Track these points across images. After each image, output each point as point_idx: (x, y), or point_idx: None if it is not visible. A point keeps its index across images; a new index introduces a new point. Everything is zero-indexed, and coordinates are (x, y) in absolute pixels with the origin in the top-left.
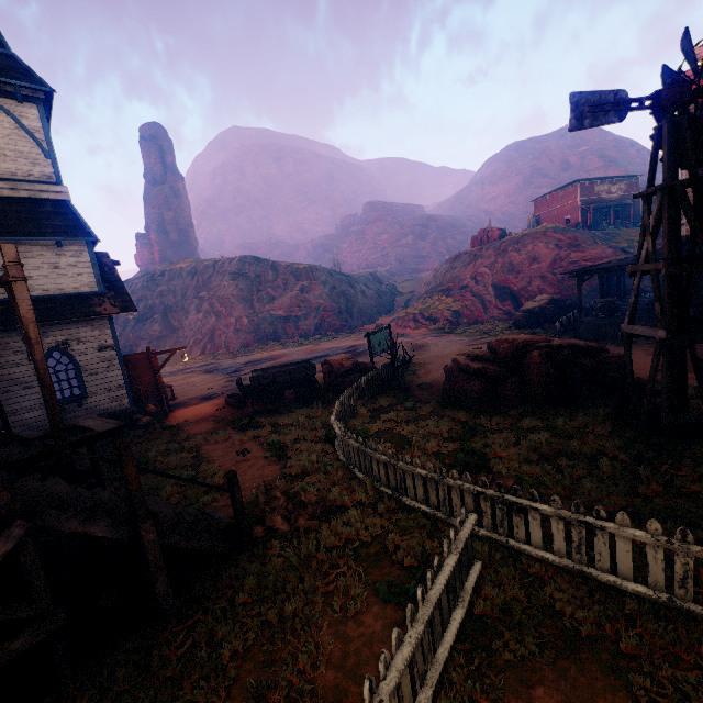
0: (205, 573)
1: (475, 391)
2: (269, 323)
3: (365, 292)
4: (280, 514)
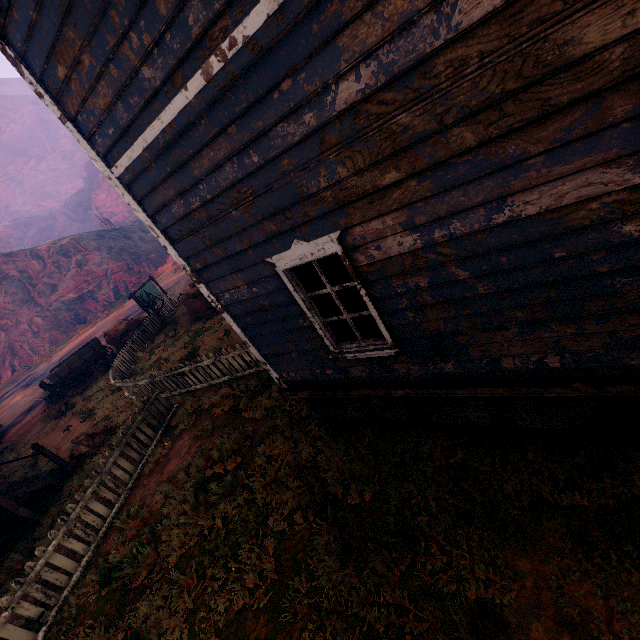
0: (54, 496)
1: (200, 307)
2: (66, 310)
3: (144, 238)
4: (84, 445)
